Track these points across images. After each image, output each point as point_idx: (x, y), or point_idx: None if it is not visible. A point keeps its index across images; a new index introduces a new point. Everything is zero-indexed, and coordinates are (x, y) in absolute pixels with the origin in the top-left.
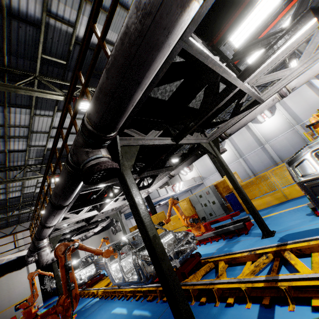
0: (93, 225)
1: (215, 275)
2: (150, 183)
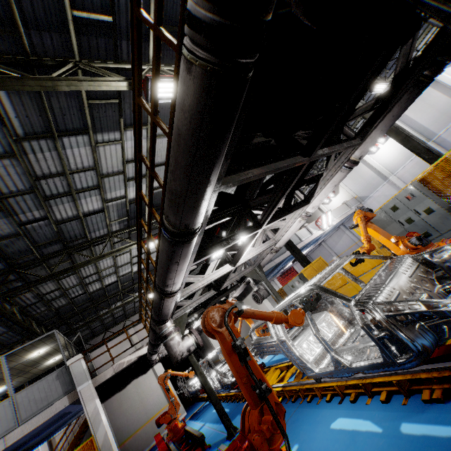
0: (224, 295)
1: None
2: (309, 195)
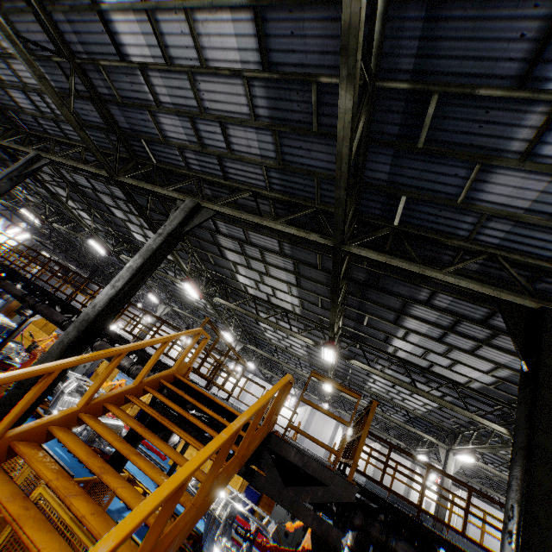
0: None
1: None
2: None
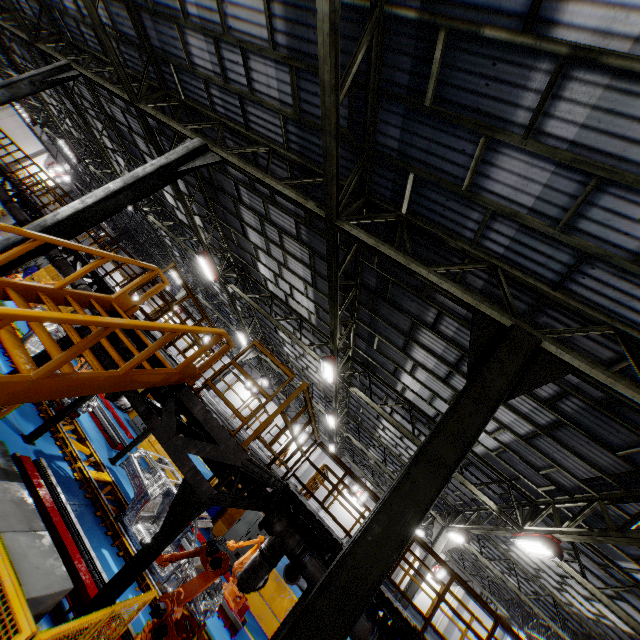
0: None
1: None
2: None
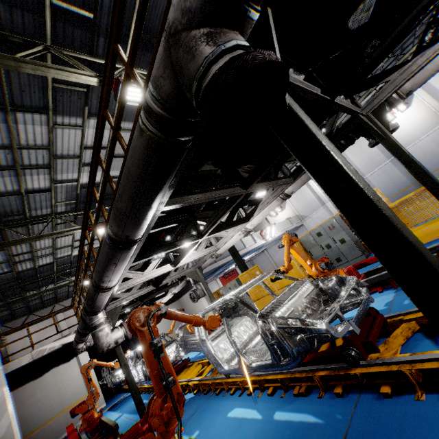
0: (163, 291)
1: (432, 343)
2: (250, 214)
